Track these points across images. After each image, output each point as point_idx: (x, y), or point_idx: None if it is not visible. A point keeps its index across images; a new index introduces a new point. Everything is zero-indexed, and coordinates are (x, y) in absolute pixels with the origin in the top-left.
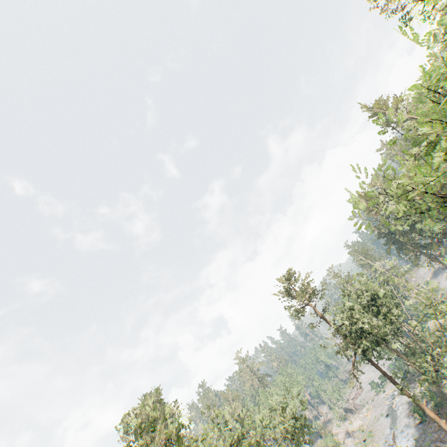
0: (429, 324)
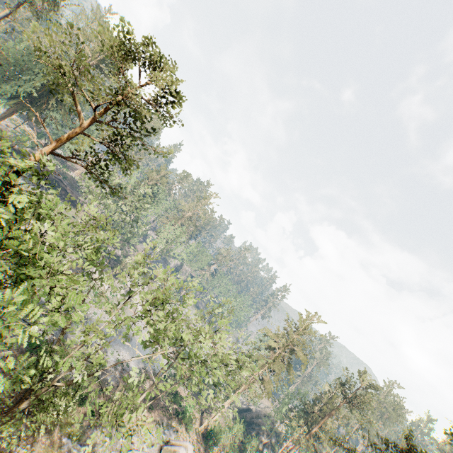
0: (185, 444)
